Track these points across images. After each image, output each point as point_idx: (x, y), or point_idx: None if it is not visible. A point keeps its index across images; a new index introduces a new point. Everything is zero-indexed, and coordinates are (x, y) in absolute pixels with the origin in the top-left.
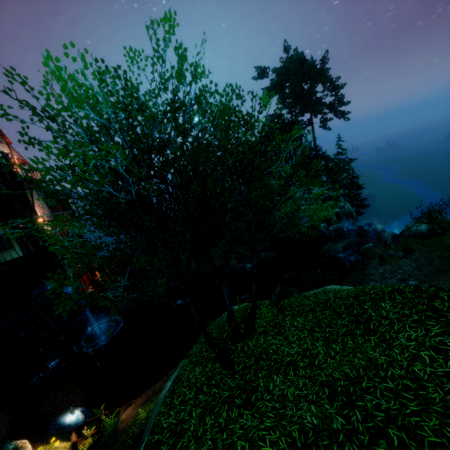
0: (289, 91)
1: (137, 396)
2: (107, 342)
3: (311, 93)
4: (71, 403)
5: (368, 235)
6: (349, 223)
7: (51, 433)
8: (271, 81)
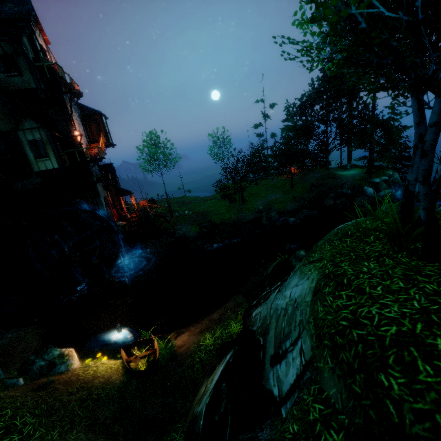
0: None
1: (186, 326)
2: (135, 278)
3: None
4: (107, 326)
5: None
6: (398, 193)
7: (91, 351)
8: None
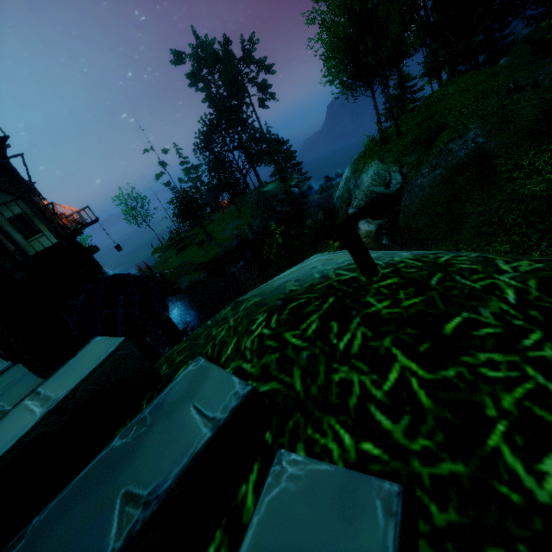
0: (218, 75)
1: None
2: None
3: (246, 73)
4: None
5: (335, 180)
6: None
7: None
8: (192, 66)
